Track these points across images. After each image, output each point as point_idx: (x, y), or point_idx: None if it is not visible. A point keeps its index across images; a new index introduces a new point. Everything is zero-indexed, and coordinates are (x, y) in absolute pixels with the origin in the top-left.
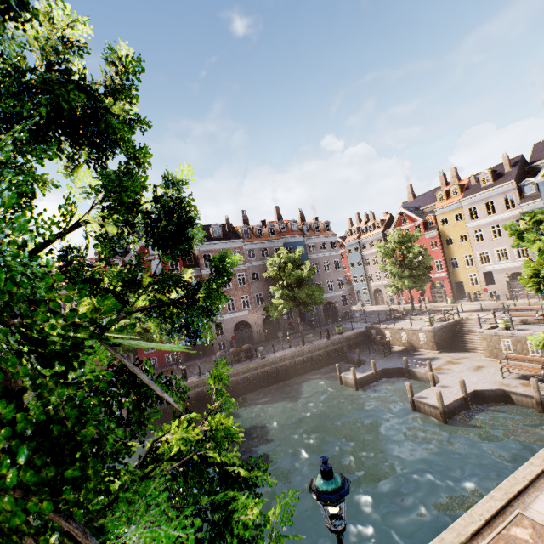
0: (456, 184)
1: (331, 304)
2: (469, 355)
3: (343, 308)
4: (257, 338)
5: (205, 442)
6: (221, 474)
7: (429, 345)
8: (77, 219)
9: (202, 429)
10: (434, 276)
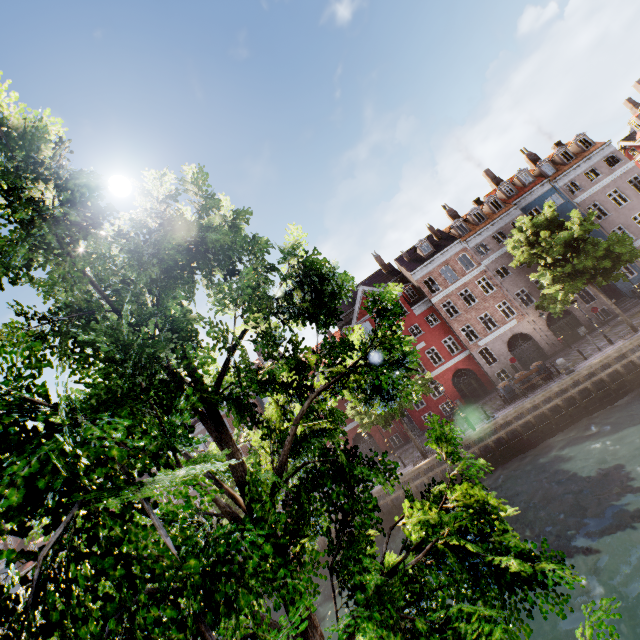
0: None
1: None
2: None
3: None
4: (548, 349)
5: (436, 529)
6: (491, 566)
7: None
8: (239, 332)
9: (447, 507)
10: None
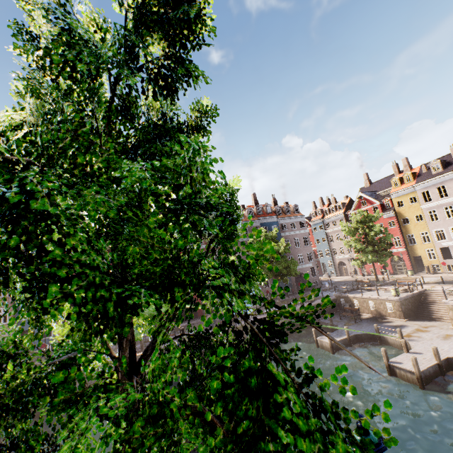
0: (408, 172)
1: (302, 275)
2: (436, 324)
3: (312, 279)
4: None
5: None
6: None
7: (396, 313)
8: None
9: None
10: (393, 251)
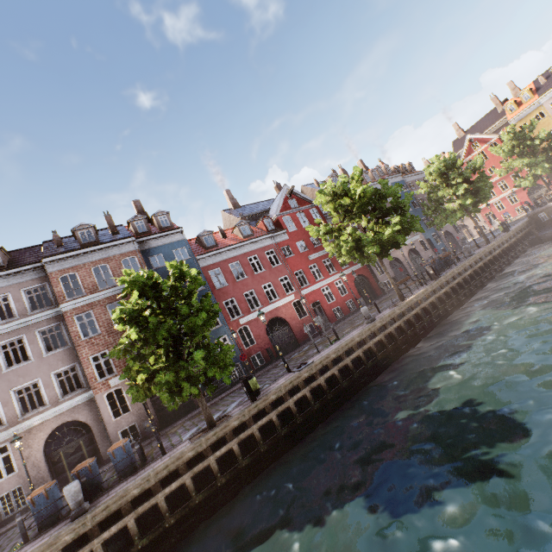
0: (525, 90)
1: (448, 234)
2: None
3: (459, 236)
4: (410, 272)
5: None
6: None
7: None
8: None
9: None
10: None
